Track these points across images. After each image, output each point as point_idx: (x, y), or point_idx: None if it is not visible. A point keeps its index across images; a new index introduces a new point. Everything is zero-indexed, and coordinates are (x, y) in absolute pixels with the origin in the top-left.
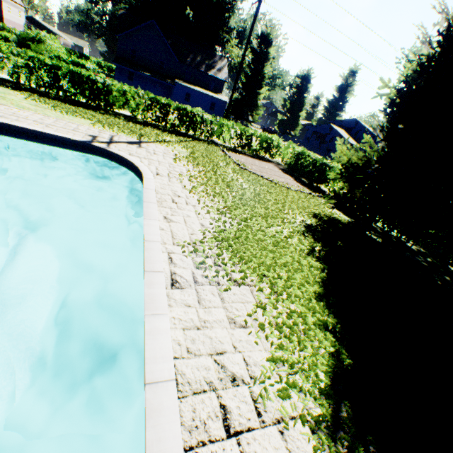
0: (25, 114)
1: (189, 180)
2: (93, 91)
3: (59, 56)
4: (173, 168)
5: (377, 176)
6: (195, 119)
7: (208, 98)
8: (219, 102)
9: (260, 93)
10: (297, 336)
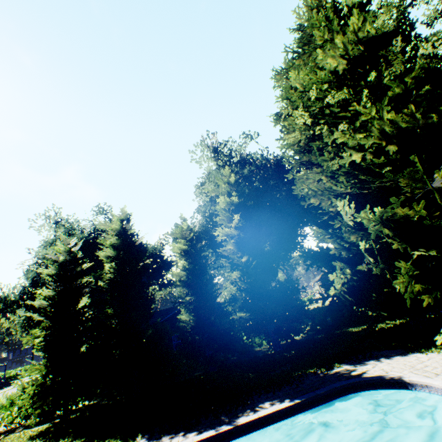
0: None
1: None
2: None
3: None
4: None
5: (59, 382)
6: None
7: None
8: None
9: None
10: None
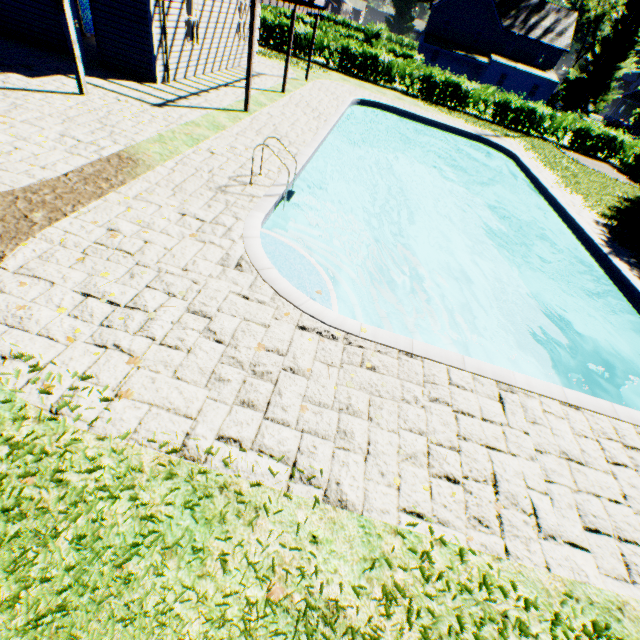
0: (439, 117)
1: (540, 161)
2: (456, 95)
3: (393, 51)
4: (527, 154)
5: None
6: (534, 116)
7: (531, 79)
8: (546, 85)
9: (620, 67)
10: (598, 209)
